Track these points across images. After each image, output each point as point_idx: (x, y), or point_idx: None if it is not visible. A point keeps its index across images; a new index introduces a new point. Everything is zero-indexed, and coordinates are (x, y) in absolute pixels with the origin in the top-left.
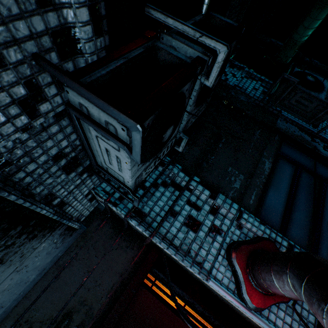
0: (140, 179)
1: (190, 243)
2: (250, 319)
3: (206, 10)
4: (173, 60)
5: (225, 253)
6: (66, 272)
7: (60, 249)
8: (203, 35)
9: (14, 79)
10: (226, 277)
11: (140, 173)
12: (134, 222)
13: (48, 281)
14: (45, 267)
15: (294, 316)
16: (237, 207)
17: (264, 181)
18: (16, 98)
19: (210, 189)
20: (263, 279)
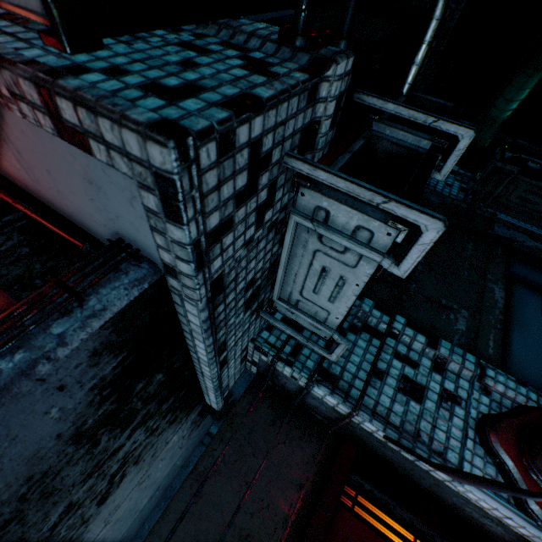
0: None
1: (416, 420)
2: None
3: (408, 90)
4: (399, 150)
5: (475, 435)
6: (212, 485)
7: (181, 452)
8: (438, 120)
9: (266, 182)
10: (488, 475)
11: None
12: (323, 389)
13: (185, 502)
14: (160, 484)
15: None
16: (474, 359)
17: (500, 318)
18: (258, 203)
19: (425, 333)
20: None
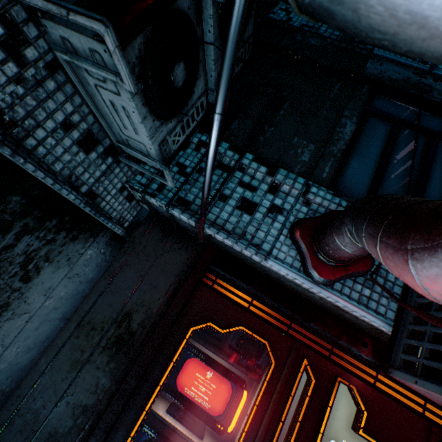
0: (167, 149)
1: (245, 226)
2: (322, 298)
3: None
4: None
5: (288, 233)
6: (119, 278)
7: None
8: None
9: None
10: (289, 256)
11: (162, 138)
12: (176, 210)
13: (102, 287)
14: None
15: (374, 289)
16: (303, 181)
17: (343, 148)
18: None
19: (268, 165)
20: (327, 245)
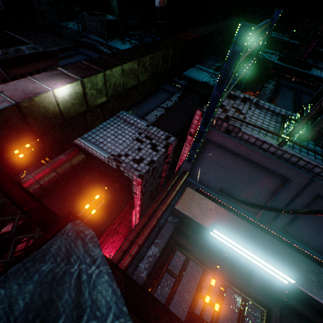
0: None
1: None
2: None
3: None
4: None
5: None
6: None
7: None
8: None
9: None
10: None
11: None
12: None
13: None
14: None
15: None
16: None
17: None
18: None
19: None
20: None
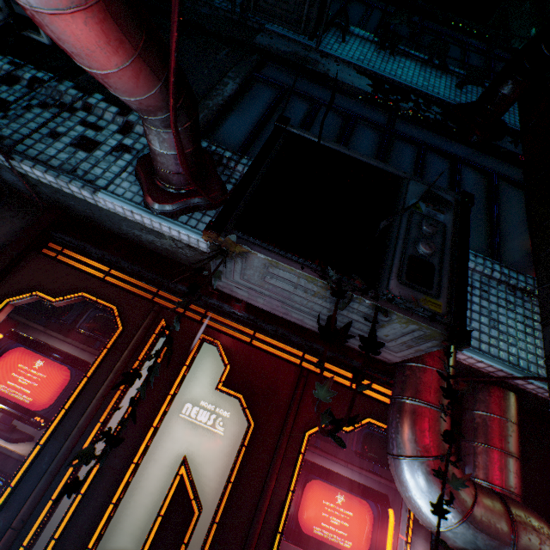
0: None
1: (79, 163)
2: (174, 239)
3: None
4: None
5: (134, 170)
6: None
7: None
8: None
9: None
10: (131, 192)
11: None
12: None
13: None
14: None
15: None
16: None
17: (221, 103)
18: None
19: (121, 106)
20: (152, 159)
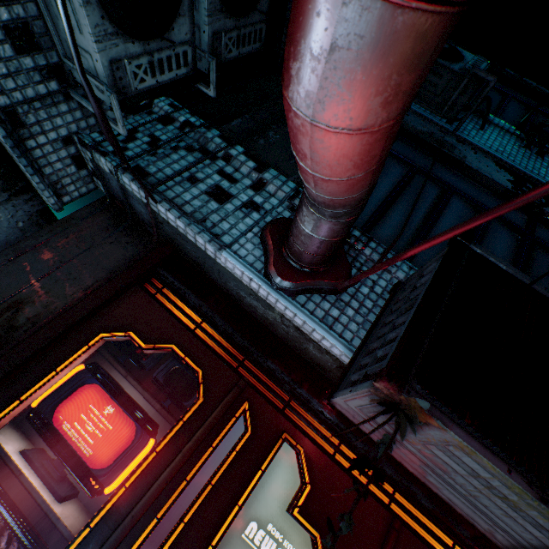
0: (124, 80)
1: (209, 213)
2: (283, 316)
3: None
4: None
5: (259, 232)
6: (28, 257)
7: None
8: None
9: None
10: (253, 255)
11: (117, 56)
12: (127, 175)
13: None
14: None
15: (345, 311)
16: (294, 186)
17: None
18: None
19: (258, 162)
20: (291, 234)
